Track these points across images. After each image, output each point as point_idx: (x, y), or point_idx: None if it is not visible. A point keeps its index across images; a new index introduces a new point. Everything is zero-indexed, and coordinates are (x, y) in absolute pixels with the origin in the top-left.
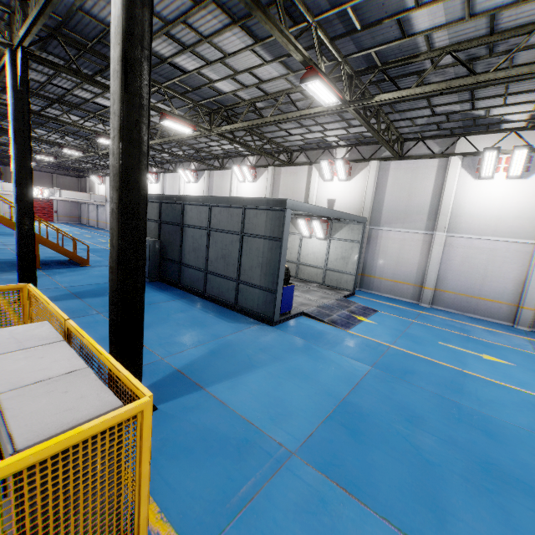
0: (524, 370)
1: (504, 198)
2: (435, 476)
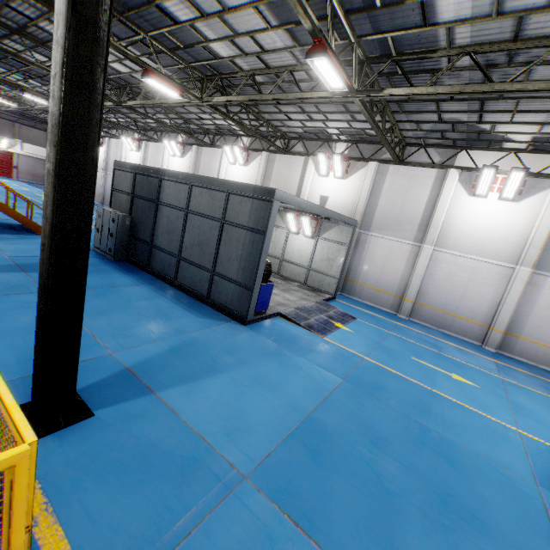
0: (489, 393)
1: (494, 219)
2: (393, 509)
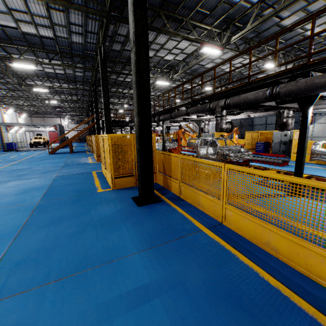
0: None
1: None
2: None
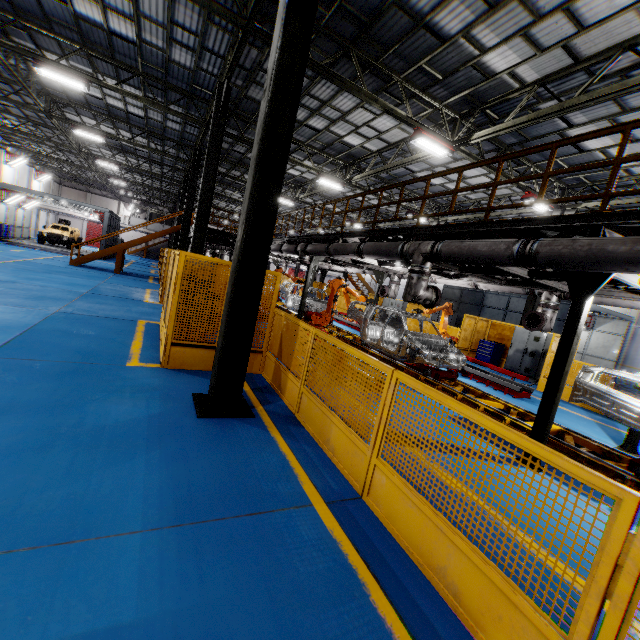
0: None
1: None
2: None
